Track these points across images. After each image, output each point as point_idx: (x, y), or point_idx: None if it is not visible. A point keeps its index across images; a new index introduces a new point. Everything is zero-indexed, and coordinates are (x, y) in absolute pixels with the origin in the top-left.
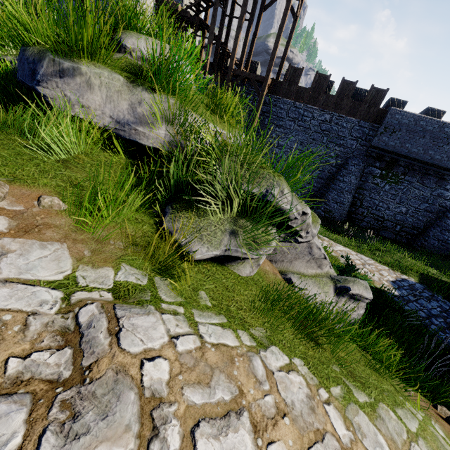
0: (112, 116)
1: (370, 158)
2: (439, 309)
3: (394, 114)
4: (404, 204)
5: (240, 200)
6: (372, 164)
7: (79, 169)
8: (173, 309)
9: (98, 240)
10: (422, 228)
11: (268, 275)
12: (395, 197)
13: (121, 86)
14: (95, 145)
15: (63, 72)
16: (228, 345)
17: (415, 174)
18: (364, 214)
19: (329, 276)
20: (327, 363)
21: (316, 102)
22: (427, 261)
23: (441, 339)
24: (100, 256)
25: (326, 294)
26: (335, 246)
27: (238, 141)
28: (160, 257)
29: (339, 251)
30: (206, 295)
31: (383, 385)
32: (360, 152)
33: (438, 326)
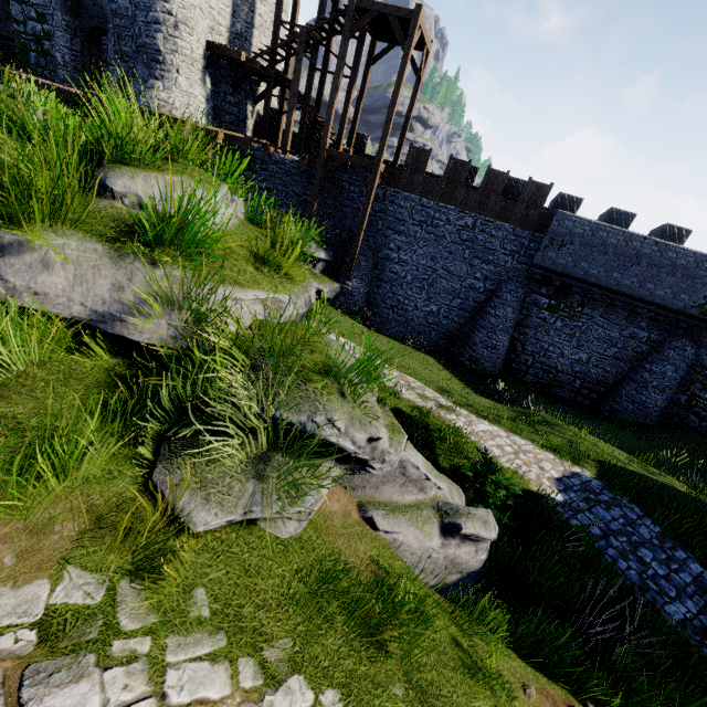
0: (85, 303)
1: (532, 282)
2: (622, 521)
3: (562, 221)
4: (584, 349)
5: (270, 433)
6: (536, 290)
7: (23, 396)
8: (130, 648)
9: (34, 529)
10: (612, 384)
11: (333, 521)
12: (571, 339)
13: (100, 258)
14: (58, 344)
15: (3, 249)
16: (210, 700)
17: (597, 305)
18: (529, 363)
19: (435, 505)
20: (385, 684)
21: (451, 199)
22: (616, 437)
23: (621, 570)
24: (32, 560)
25: (427, 536)
26: (477, 424)
27: (302, 303)
28: (135, 544)
29: (482, 432)
30: (205, 595)
31: (475, 702)
32: (518, 272)
33: (618, 550)
